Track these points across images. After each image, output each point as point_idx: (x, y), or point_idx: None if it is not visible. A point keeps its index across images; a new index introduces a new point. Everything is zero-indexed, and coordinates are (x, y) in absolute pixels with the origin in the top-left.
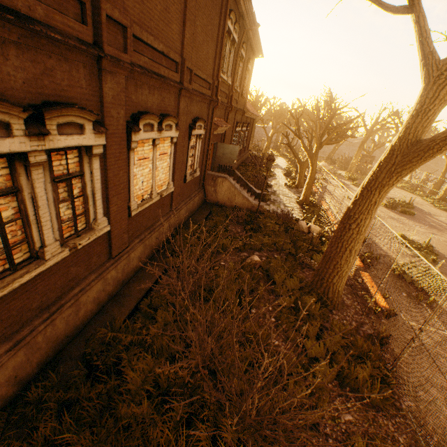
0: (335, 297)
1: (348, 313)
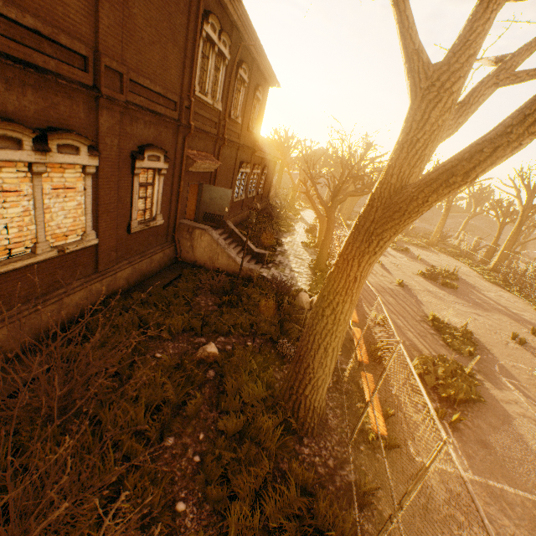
0: (309, 416)
1: (328, 442)
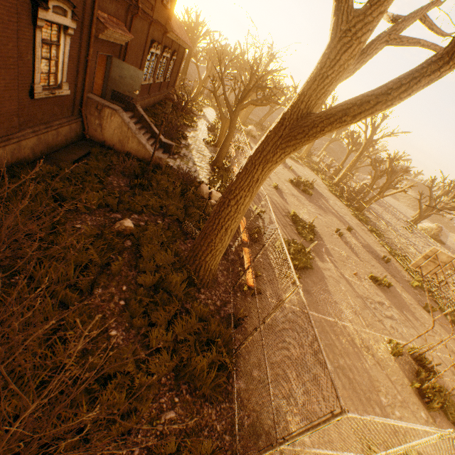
0: (207, 275)
1: (217, 291)
